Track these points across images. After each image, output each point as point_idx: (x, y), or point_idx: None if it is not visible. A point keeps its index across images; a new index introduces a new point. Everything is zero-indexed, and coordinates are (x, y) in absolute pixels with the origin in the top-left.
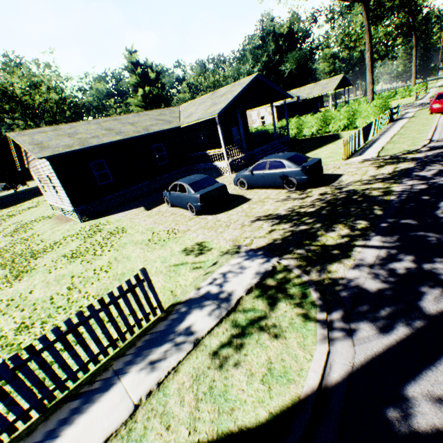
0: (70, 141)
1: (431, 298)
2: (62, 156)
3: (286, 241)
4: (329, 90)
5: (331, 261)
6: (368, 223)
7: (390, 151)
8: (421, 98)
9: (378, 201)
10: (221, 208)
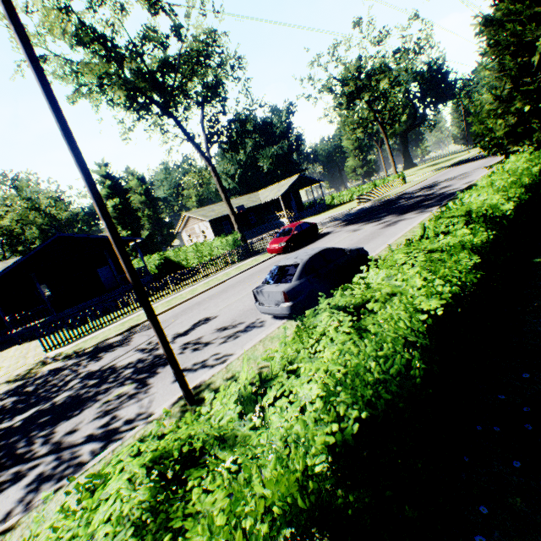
0: None
1: None
2: None
3: None
4: (278, 194)
5: None
6: None
7: (78, 346)
8: (375, 198)
9: None
10: None
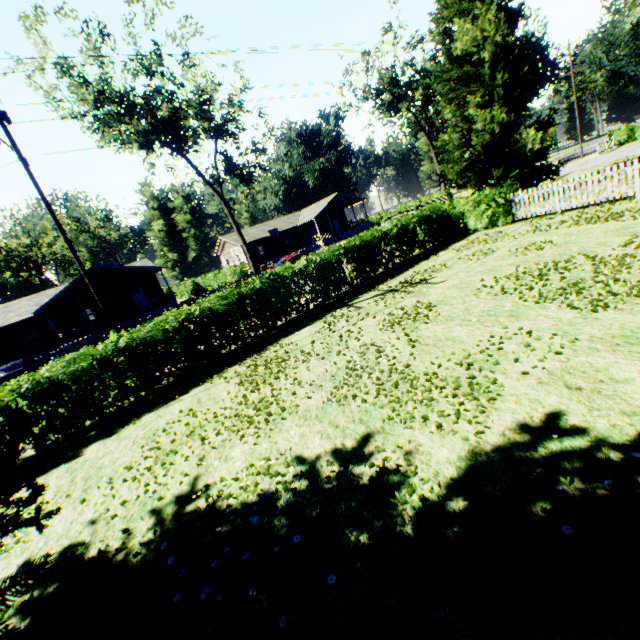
0: None
1: None
2: None
3: None
4: (313, 216)
5: None
6: None
7: None
8: None
9: None
10: None
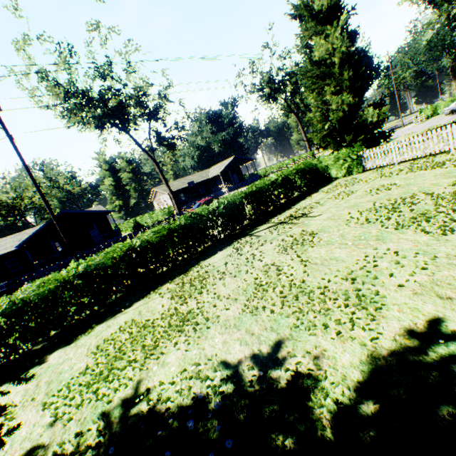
0: None
1: None
2: None
3: None
4: (218, 172)
5: None
6: None
7: None
8: None
9: None
10: None
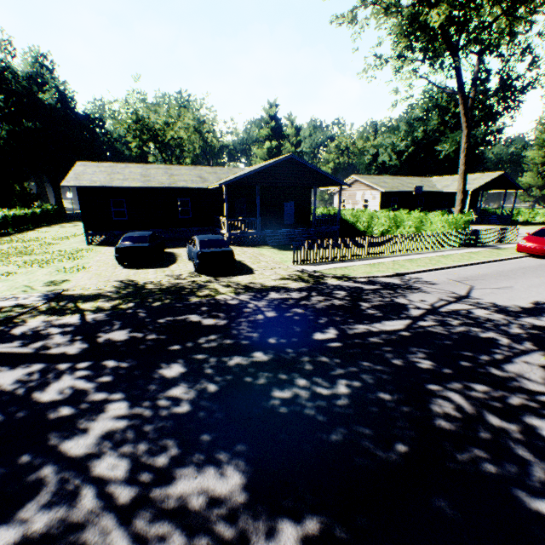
0: (103, 178)
1: (5, 345)
2: (89, 189)
3: (78, 297)
4: (469, 187)
5: (50, 314)
6: (129, 307)
7: (337, 271)
8: None
9: (182, 298)
10: (140, 266)
